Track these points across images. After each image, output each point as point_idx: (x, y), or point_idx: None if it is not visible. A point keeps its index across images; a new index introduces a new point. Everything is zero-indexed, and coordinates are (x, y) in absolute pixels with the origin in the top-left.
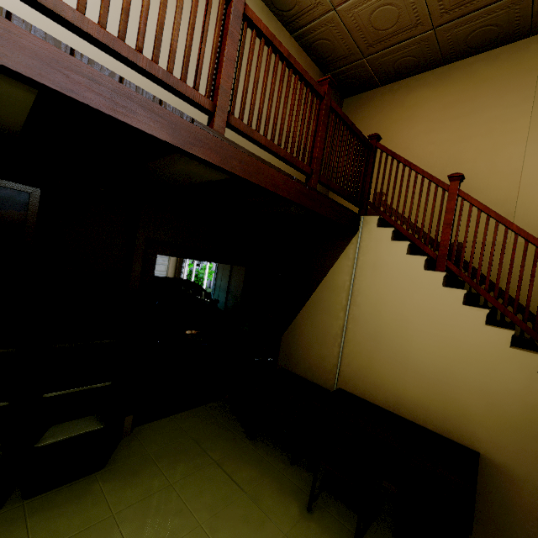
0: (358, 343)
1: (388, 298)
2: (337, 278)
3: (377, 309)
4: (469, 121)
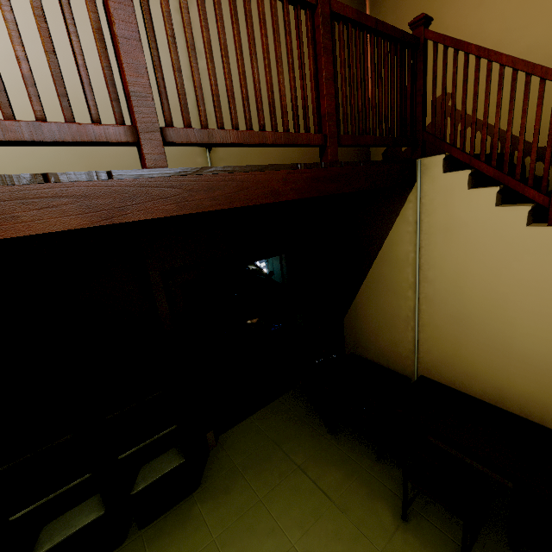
0: (437, 327)
1: (473, 270)
2: (396, 250)
3: (457, 286)
4: None
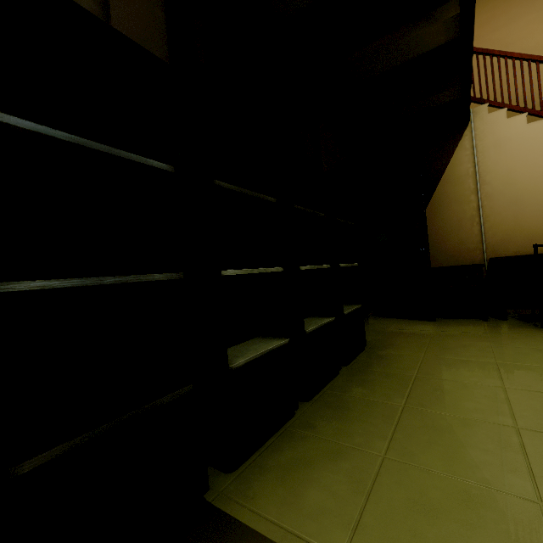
0: (498, 213)
1: (519, 164)
2: (458, 170)
3: (510, 178)
4: (508, 30)
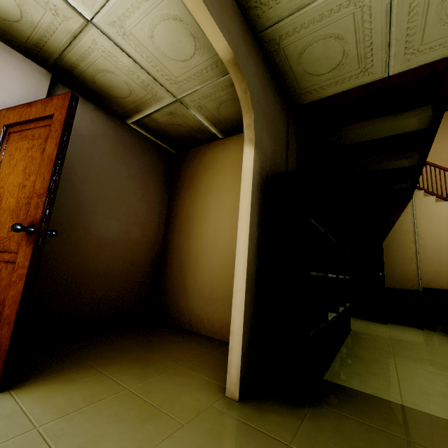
0: (429, 259)
1: (443, 231)
2: (403, 226)
3: (437, 238)
4: (433, 146)
